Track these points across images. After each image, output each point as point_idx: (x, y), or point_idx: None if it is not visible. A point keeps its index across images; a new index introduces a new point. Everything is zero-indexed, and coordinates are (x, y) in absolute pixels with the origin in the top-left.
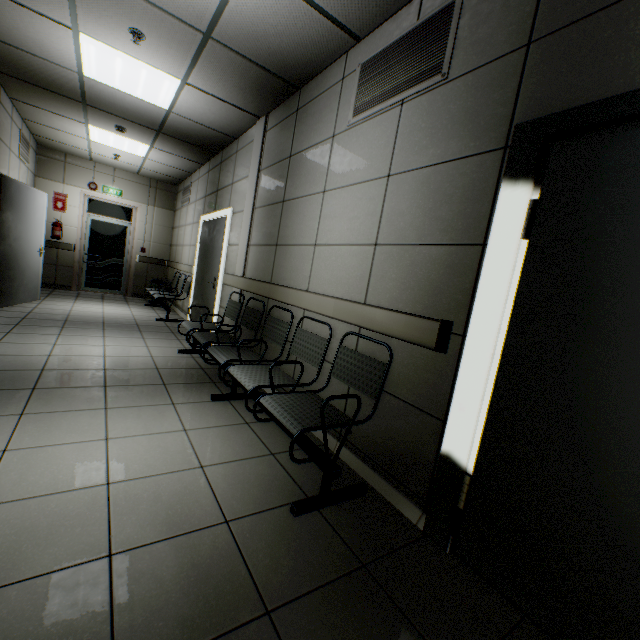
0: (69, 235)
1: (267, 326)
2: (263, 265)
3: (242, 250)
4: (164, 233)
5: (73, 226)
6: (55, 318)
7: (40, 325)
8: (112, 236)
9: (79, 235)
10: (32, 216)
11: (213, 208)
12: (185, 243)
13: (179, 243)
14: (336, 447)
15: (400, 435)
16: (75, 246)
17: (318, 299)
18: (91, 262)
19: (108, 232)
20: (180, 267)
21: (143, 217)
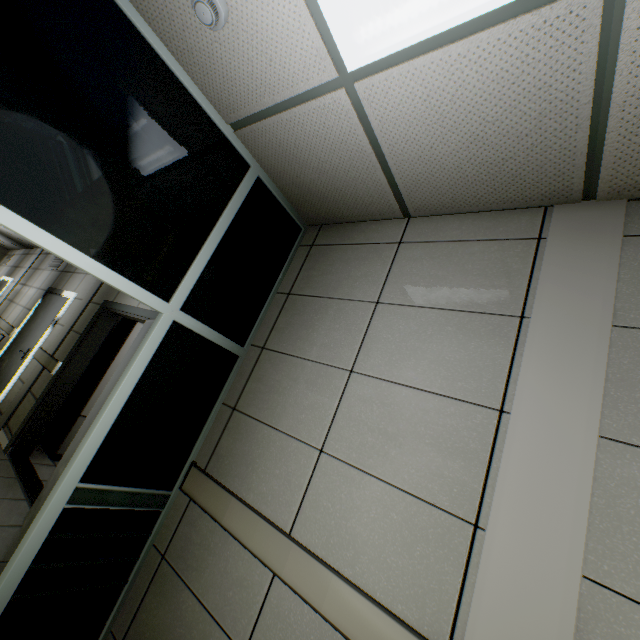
0: None
1: None
2: (4, 308)
3: (3, 300)
4: None
5: None
6: None
7: None
8: None
9: None
10: None
11: (11, 274)
12: None
13: None
14: None
15: None
16: None
17: (4, 322)
18: None
19: None
20: None
21: None
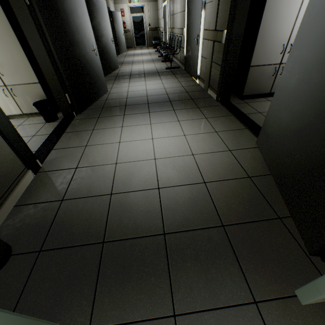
0: (127, 26)
1: (172, 42)
2: (172, 22)
3: (169, 18)
4: (155, 14)
5: (128, 22)
6: (131, 55)
7: (129, 56)
8: (139, 22)
9: (130, 25)
10: (119, 23)
11: (164, 0)
12: (161, 18)
13: (159, 18)
14: (180, 64)
15: (183, 55)
16: (130, 30)
17: (177, 30)
18: (135, 35)
19: (138, 21)
20: (160, 29)
21: (147, 9)
